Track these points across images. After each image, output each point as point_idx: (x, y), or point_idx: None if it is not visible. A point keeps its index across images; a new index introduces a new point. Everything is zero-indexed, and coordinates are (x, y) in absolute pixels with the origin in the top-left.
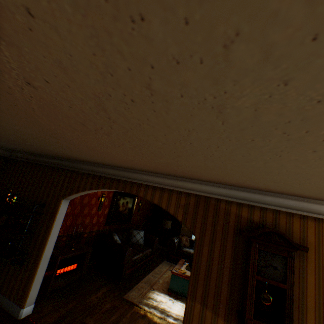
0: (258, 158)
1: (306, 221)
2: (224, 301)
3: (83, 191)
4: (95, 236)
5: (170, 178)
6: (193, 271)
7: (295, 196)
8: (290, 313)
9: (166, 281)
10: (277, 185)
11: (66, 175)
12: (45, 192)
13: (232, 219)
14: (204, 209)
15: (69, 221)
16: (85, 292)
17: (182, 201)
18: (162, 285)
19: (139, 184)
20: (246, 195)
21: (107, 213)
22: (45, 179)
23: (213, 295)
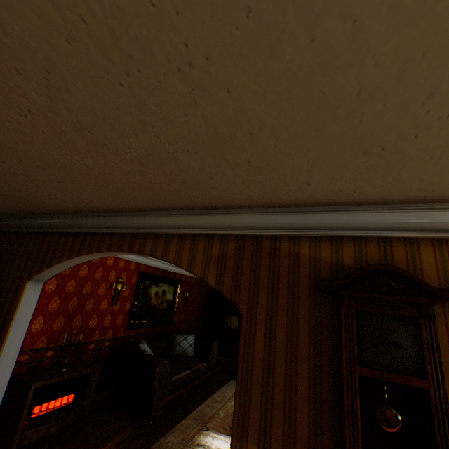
0: (287, 5)
1: (445, 250)
2: (303, 436)
3: (59, 261)
4: (111, 348)
5: (191, 214)
6: (239, 377)
7: (416, 203)
8: (448, 448)
9: (231, 412)
10: (372, 165)
11: (35, 242)
12: (4, 273)
13: (303, 268)
14: (253, 259)
15: (57, 324)
16: (85, 445)
17: (215, 251)
18: (223, 421)
19: (145, 234)
20: (324, 220)
21: (129, 309)
22: (6, 254)
23: (282, 424)
